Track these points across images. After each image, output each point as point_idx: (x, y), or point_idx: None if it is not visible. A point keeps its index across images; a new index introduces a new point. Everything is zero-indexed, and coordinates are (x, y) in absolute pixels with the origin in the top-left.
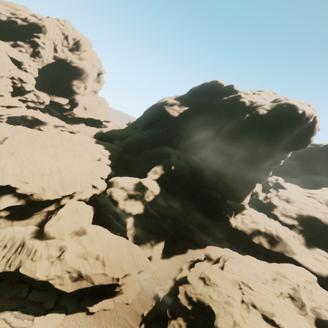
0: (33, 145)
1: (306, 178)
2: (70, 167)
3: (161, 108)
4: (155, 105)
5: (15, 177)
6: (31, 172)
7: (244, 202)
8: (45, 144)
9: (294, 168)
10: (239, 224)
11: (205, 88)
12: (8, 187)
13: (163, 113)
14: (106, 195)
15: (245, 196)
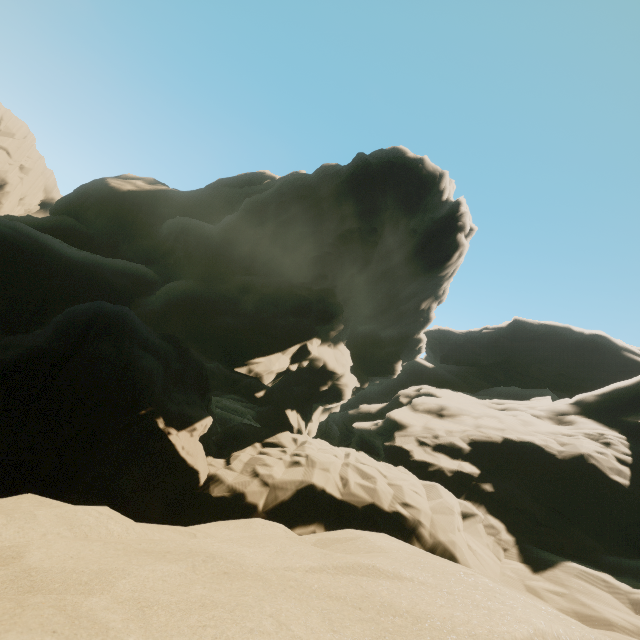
0: None
1: (491, 390)
2: None
3: (97, 180)
4: None
5: None
6: None
7: (253, 366)
8: None
9: (463, 378)
10: (229, 473)
11: (236, 183)
12: None
13: (97, 188)
14: None
15: (263, 351)
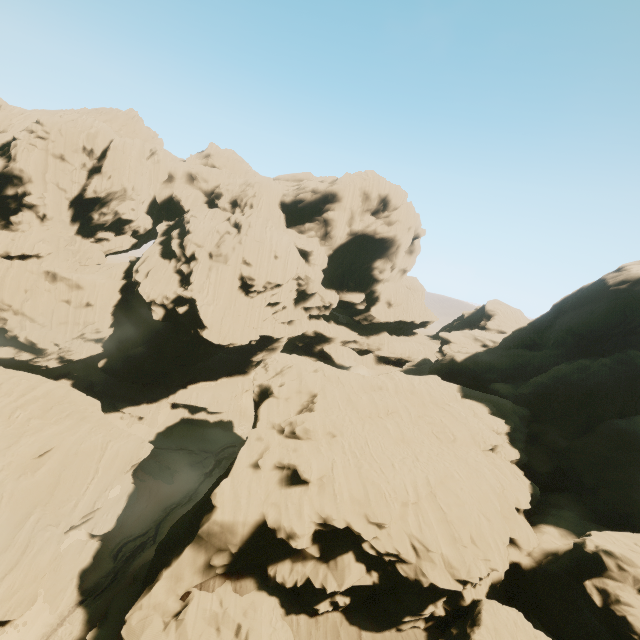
0: (357, 411)
1: None
2: (447, 478)
3: (638, 296)
4: (596, 287)
5: (356, 507)
6: (381, 496)
7: None
8: (375, 407)
9: None
10: None
11: None
12: (345, 530)
13: None
14: (590, 606)
15: None
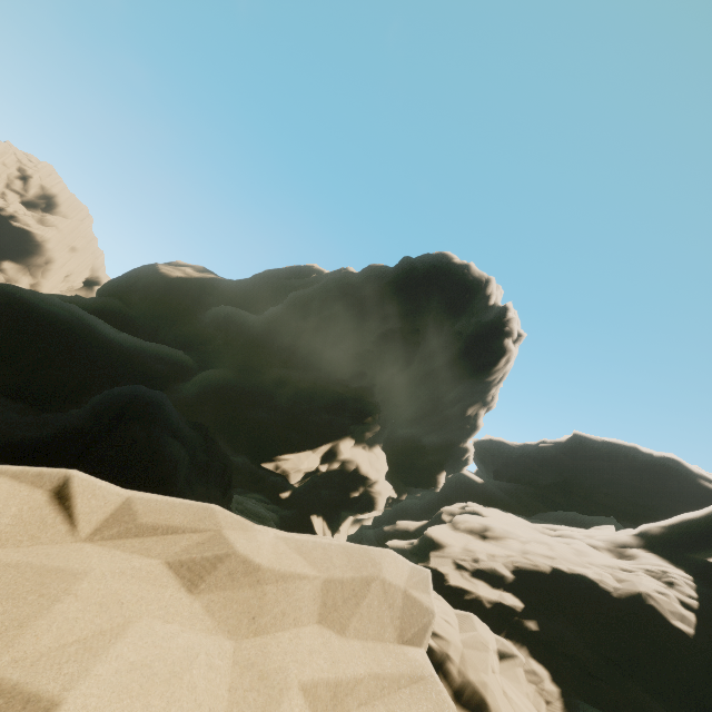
0: None
1: (548, 514)
2: None
3: (148, 265)
4: None
5: None
6: None
7: (281, 462)
8: None
9: (518, 498)
10: None
11: (284, 274)
12: None
13: (147, 273)
14: None
15: (293, 447)
